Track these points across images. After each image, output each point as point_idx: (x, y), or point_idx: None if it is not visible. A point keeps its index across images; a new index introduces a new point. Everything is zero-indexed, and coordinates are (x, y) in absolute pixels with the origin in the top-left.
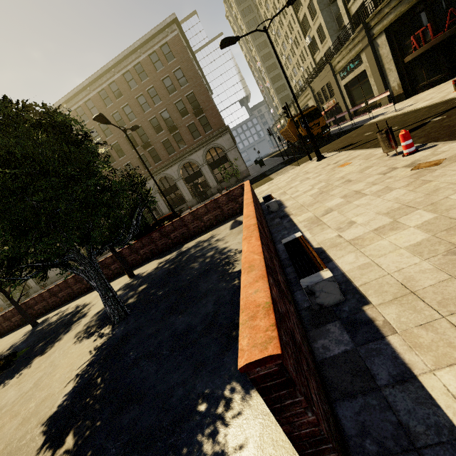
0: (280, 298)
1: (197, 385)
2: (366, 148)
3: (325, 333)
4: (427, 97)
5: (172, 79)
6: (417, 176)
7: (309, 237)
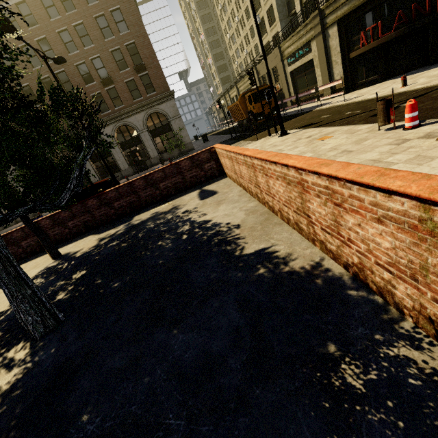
0: None
1: None
2: (337, 126)
3: None
4: (371, 92)
5: (108, 19)
6: None
7: None
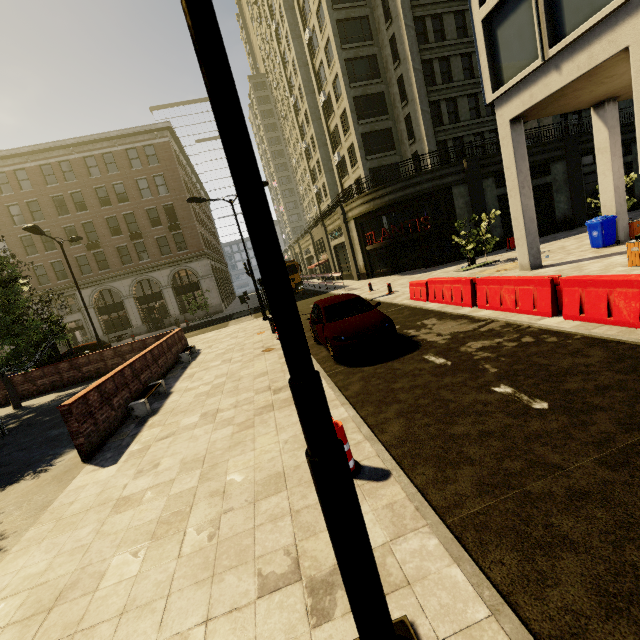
0: (98, 402)
1: (50, 452)
2: None
3: (128, 426)
4: (365, 287)
5: (149, 183)
6: (256, 356)
7: (176, 385)
